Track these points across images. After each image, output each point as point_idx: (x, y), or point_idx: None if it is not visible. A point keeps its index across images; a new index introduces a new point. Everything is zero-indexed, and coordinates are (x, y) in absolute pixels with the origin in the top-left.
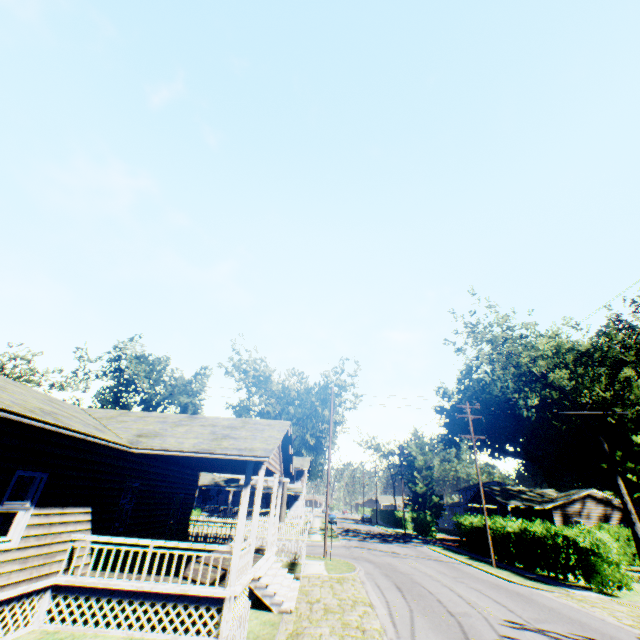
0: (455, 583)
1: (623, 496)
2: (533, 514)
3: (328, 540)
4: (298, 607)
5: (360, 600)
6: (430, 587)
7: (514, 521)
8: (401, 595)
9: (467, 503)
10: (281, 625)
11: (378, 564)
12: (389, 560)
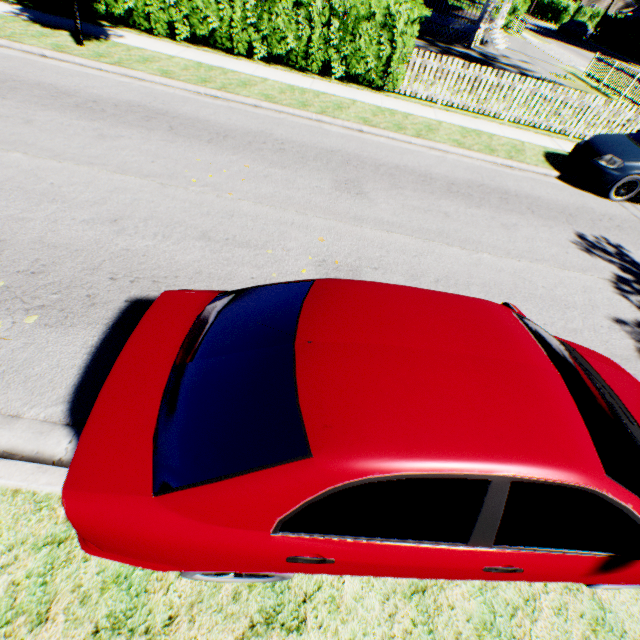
0: None
1: None
2: None
3: None
4: None
5: None
6: None
7: None
8: None
9: None
10: None
11: None
12: None
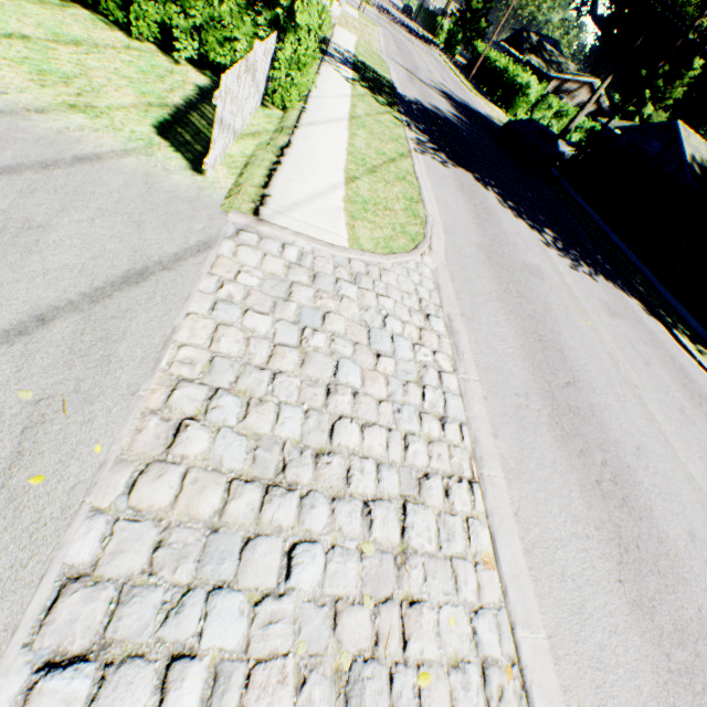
0: (433, 69)
1: (598, 90)
2: (540, 79)
3: (364, 5)
4: (340, 20)
5: (374, 38)
6: (416, 60)
7: (506, 62)
8: (397, 51)
9: (501, 42)
10: (332, 20)
11: (394, 37)
12: (403, 41)
